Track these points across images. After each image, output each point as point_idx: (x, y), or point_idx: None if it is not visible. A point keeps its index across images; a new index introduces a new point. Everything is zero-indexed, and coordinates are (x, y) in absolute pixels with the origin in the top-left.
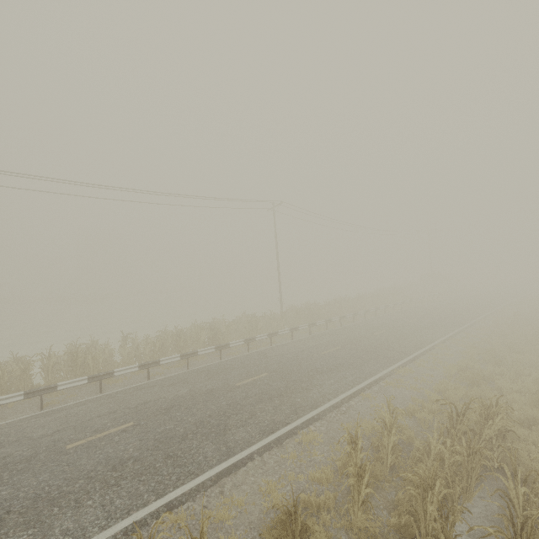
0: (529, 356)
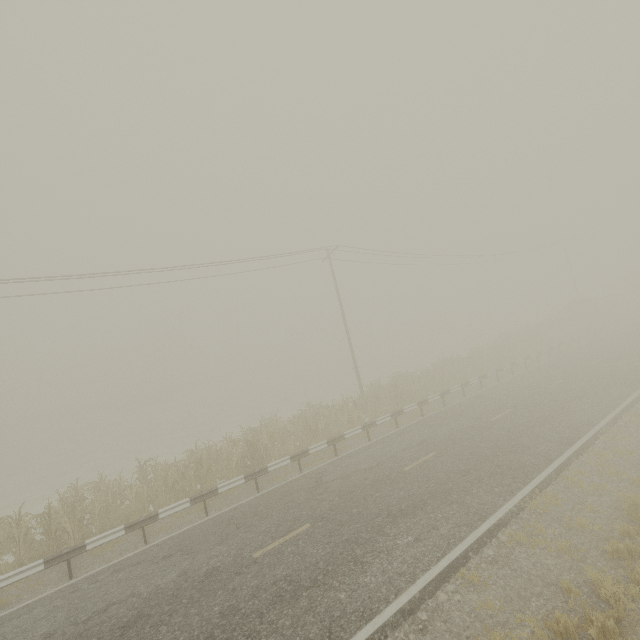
0: None
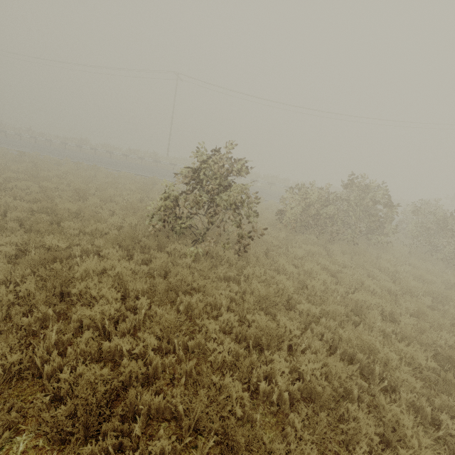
0: (72, 167)
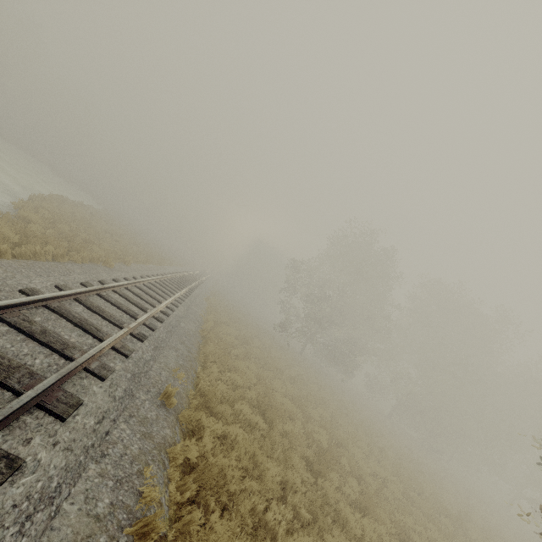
0: None
